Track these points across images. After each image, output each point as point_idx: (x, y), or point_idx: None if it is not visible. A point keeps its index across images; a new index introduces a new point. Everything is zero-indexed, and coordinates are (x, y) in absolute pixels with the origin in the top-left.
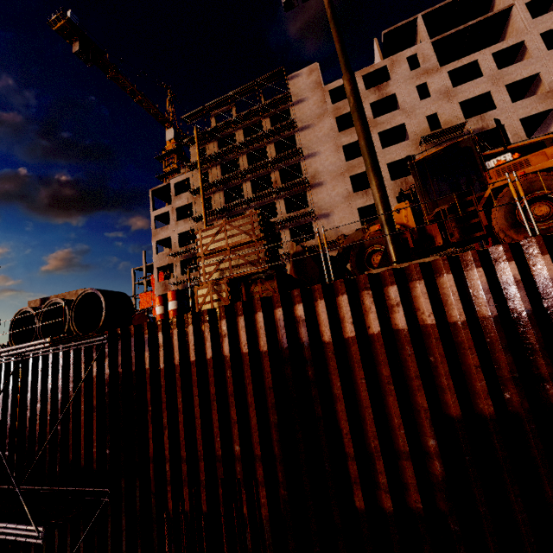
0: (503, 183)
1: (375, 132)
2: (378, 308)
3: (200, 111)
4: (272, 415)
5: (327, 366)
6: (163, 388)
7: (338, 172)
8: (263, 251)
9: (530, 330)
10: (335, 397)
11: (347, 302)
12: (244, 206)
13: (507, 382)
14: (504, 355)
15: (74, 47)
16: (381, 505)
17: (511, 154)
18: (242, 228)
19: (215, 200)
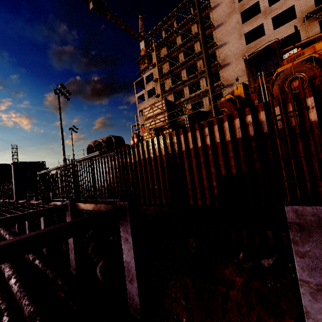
0: (282, 70)
1: (269, 18)
2: (201, 137)
3: (156, 29)
4: (166, 176)
5: (184, 159)
6: (133, 168)
7: (240, 54)
8: (166, 116)
9: (252, 142)
10: (186, 170)
11: (190, 135)
12: (181, 86)
13: (242, 162)
14: (242, 152)
15: (90, 6)
16: (198, 204)
17: (297, 49)
18: (158, 107)
19: (166, 84)
